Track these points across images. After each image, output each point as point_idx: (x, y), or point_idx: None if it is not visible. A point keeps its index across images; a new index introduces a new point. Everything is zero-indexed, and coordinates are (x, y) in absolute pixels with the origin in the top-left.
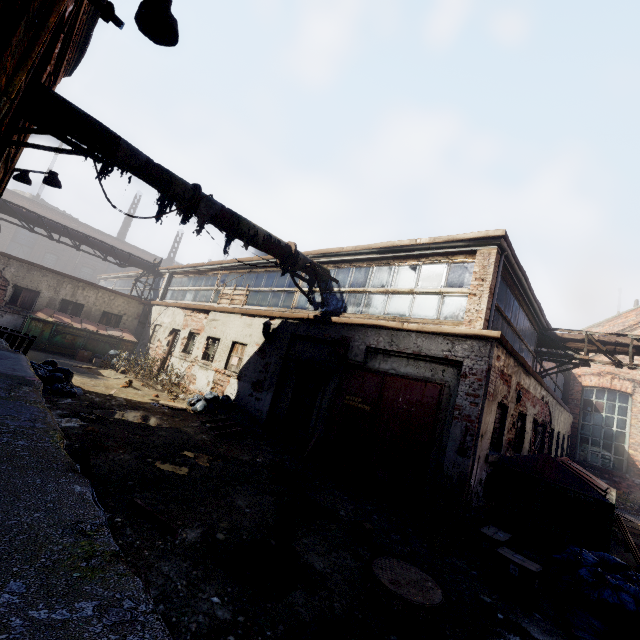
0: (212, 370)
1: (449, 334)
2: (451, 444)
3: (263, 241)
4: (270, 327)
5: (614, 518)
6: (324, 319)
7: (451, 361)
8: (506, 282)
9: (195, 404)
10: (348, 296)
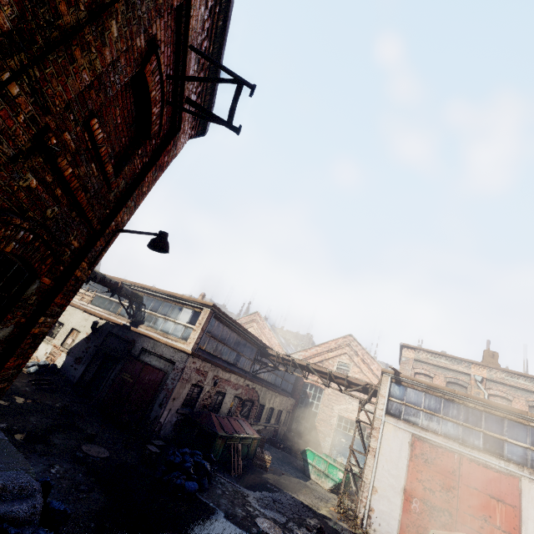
0: (52, 345)
1: (175, 348)
2: (158, 402)
3: (100, 280)
4: (97, 324)
5: (228, 443)
6: (127, 327)
7: (173, 361)
8: (223, 324)
9: (30, 367)
10: (147, 315)
